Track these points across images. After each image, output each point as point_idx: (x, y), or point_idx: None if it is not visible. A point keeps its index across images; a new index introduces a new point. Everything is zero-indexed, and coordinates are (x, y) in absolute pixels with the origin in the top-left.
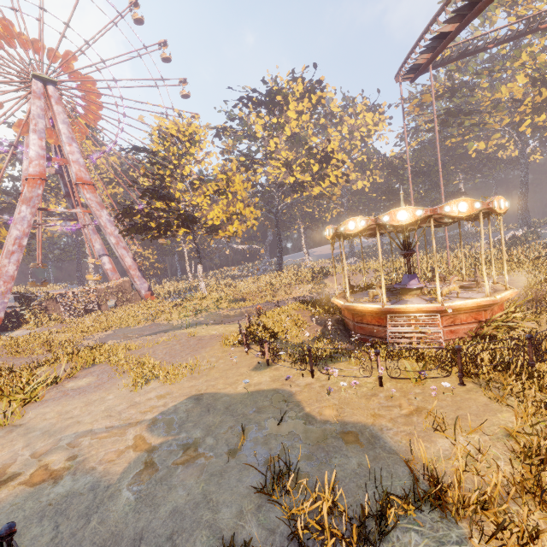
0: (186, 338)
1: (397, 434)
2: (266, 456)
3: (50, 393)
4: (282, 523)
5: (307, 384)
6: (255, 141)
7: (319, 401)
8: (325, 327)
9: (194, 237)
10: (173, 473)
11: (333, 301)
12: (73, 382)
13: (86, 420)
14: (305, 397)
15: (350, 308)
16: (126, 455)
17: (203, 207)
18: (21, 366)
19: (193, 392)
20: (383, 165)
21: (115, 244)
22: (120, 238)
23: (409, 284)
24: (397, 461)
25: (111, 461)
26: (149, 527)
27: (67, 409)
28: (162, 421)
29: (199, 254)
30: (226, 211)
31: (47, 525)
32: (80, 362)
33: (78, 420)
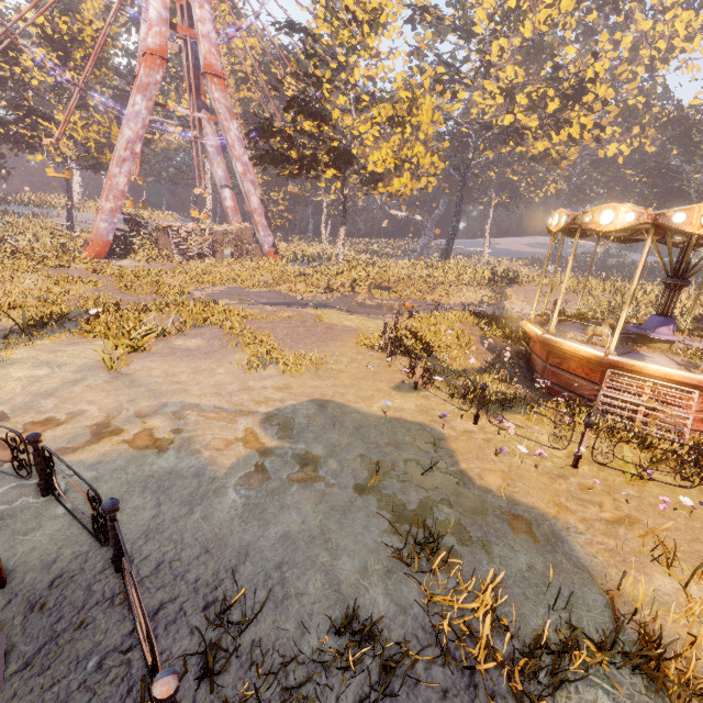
0: (313, 321)
1: (590, 544)
2: (402, 509)
3: (157, 346)
4: (417, 604)
5: (466, 430)
6: (469, 40)
7: (480, 459)
8: (498, 357)
9: (343, 185)
10: (287, 489)
11: (524, 325)
12: (181, 340)
13: (194, 390)
14: (461, 447)
15: (549, 344)
16: (234, 447)
17: (367, 141)
18: (129, 305)
19: (317, 395)
20: (668, 120)
21: (242, 175)
22: (248, 167)
23: (656, 331)
24: (588, 583)
25: (218, 450)
26: (256, 545)
27: (173, 371)
28: (278, 420)
29: (345, 212)
30: (396, 154)
31: (149, 499)
32: (191, 319)
33: (185, 388)
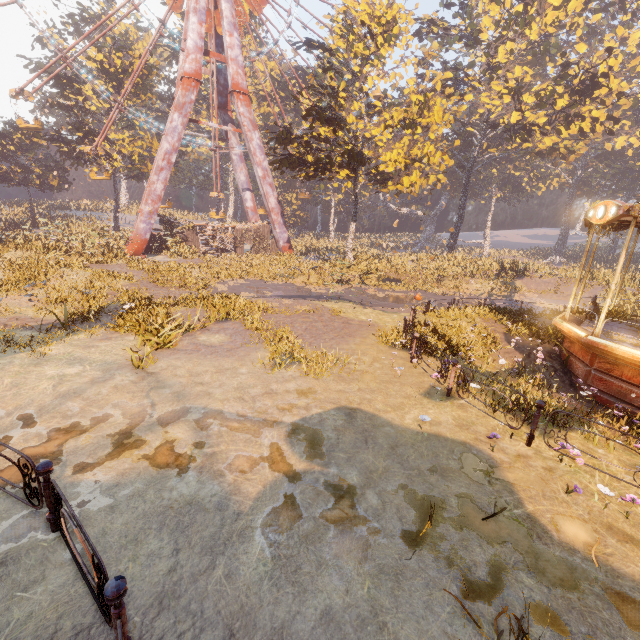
0: (329, 315)
1: None
2: (469, 576)
3: (183, 342)
4: None
5: (519, 454)
6: (475, 46)
7: (548, 498)
8: (528, 357)
9: (355, 185)
10: (323, 534)
11: (559, 324)
12: (205, 335)
13: (217, 394)
14: (520, 478)
15: (596, 347)
16: (260, 469)
17: (379, 143)
18: (159, 299)
19: (342, 401)
20: None
21: (262, 179)
22: (267, 172)
23: None
24: None
25: (242, 472)
26: (291, 627)
27: (197, 370)
28: (305, 434)
29: (356, 209)
30: (406, 154)
31: (166, 541)
32: (215, 314)
33: (208, 391)
